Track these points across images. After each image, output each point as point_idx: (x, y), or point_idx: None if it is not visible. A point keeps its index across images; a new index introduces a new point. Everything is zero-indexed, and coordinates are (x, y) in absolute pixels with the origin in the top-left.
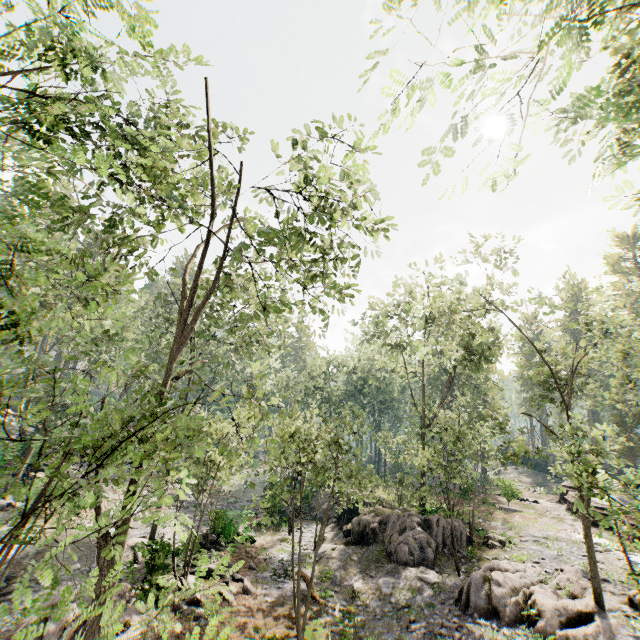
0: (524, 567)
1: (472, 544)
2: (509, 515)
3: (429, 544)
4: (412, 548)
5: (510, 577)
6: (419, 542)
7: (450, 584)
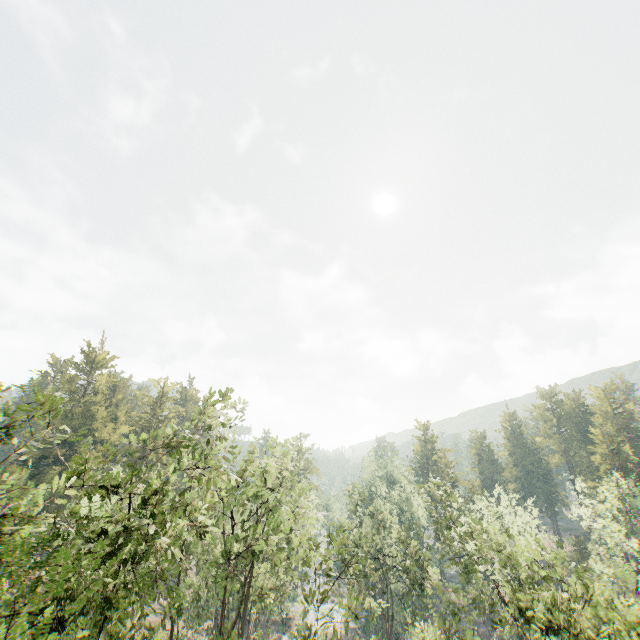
0: None
1: None
2: None
3: None
4: None
5: None
6: None
7: None
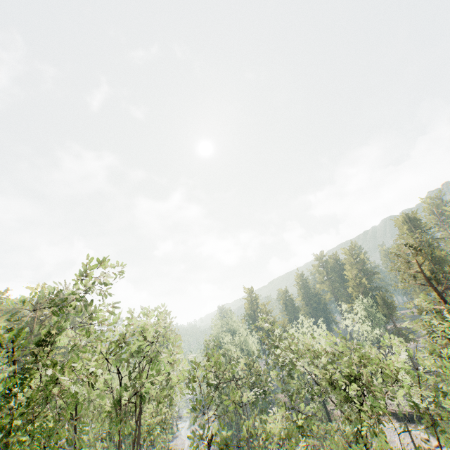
0: None
1: None
2: None
3: None
4: None
5: None
6: None
7: None
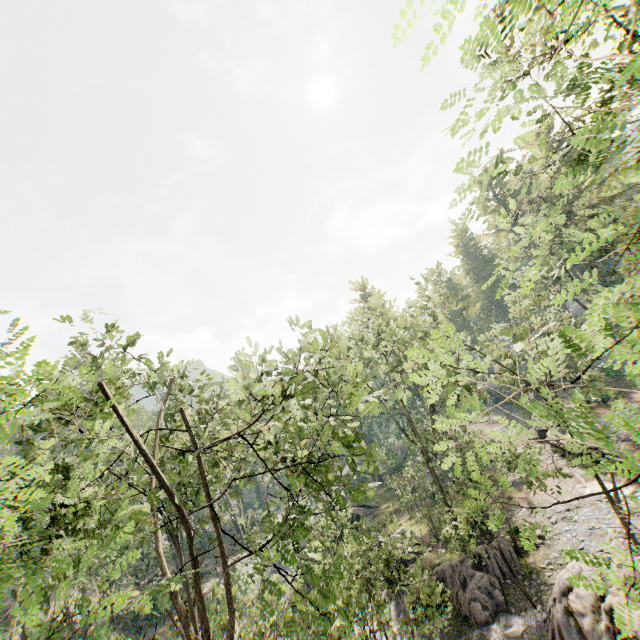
0: (578, 565)
1: (521, 555)
2: (524, 492)
3: (493, 584)
4: (482, 600)
5: (582, 594)
6: (484, 588)
7: (534, 623)
